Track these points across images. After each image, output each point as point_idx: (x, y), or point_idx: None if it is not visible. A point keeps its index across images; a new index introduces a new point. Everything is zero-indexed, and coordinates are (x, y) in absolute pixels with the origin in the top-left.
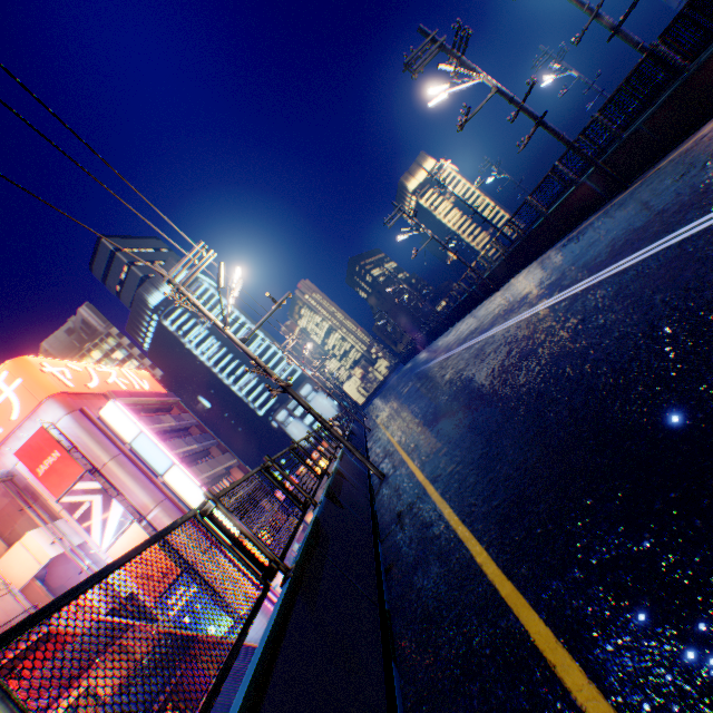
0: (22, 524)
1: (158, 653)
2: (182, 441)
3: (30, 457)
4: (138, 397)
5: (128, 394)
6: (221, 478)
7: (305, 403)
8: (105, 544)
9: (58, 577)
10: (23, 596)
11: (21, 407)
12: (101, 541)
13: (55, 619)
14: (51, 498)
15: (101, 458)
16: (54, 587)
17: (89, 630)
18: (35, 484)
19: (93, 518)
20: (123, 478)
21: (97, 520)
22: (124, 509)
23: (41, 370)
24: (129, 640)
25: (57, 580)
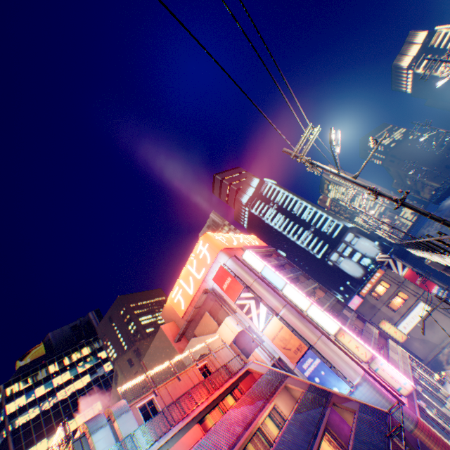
0: (220, 314)
1: (309, 395)
2: (283, 272)
3: (218, 281)
4: (255, 248)
5: (250, 247)
6: (309, 295)
7: (423, 211)
8: (260, 327)
9: (240, 343)
10: (231, 349)
11: (210, 257)
12: (258, 326)
13: (248, 364)
14: (230, 302)
15: (249, 280)
16: (239, 348)
17: (266, 372)
18: (222, 294)
19: (251, 313)
20: (261, 291)
21: (254, 314)
22: (266, 308)
23: (214, 238)
24: (289, 383)
25: (240, 345)
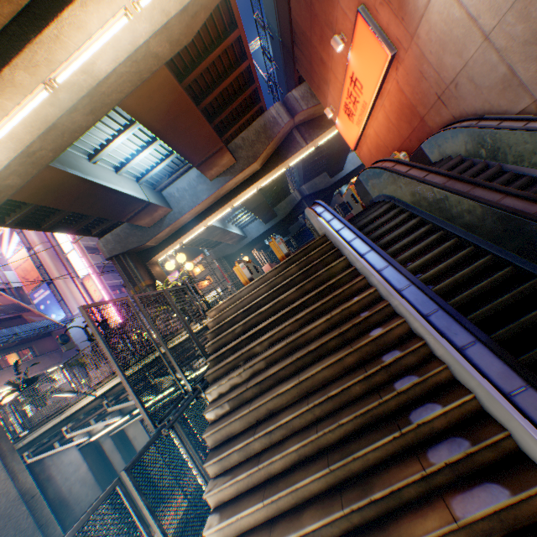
0: None
1: (3, 307)
2: None
3: None
4: None
5: None
6: None
7: None
8: (9, 256)
9: None
10: None
11: None
12: (7, 254)
13: None
14: None
15: None
16: None
17: None
18: None
19: (4, 240)
20: None
21: (6, 242)
22: (20, 239)
23: None
24: None
25: None
